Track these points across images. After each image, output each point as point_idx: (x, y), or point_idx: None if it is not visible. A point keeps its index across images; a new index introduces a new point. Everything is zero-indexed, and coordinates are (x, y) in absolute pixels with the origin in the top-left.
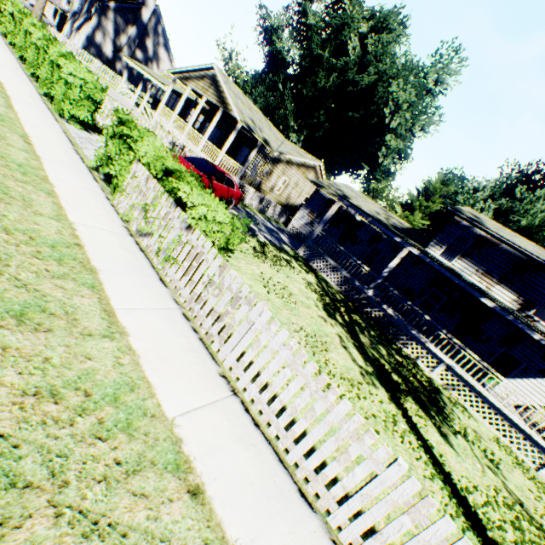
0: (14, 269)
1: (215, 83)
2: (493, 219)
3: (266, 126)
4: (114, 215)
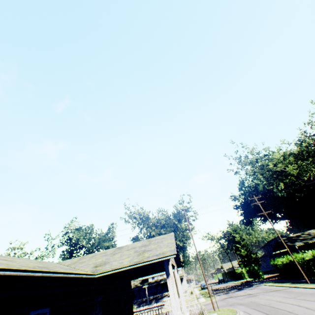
0: None
1: None
2: None
3: None
4: None
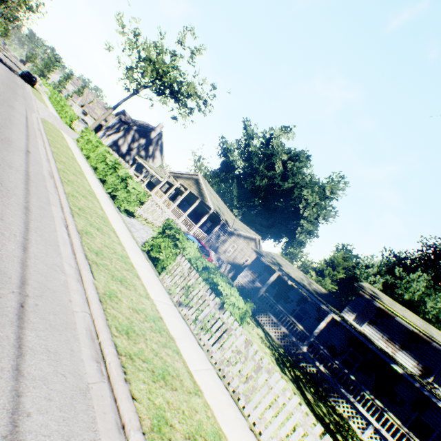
0: (149, 341)
1: (197, 183)
2: (383, 289)
3: (225, 210)
4: (163, 289)
